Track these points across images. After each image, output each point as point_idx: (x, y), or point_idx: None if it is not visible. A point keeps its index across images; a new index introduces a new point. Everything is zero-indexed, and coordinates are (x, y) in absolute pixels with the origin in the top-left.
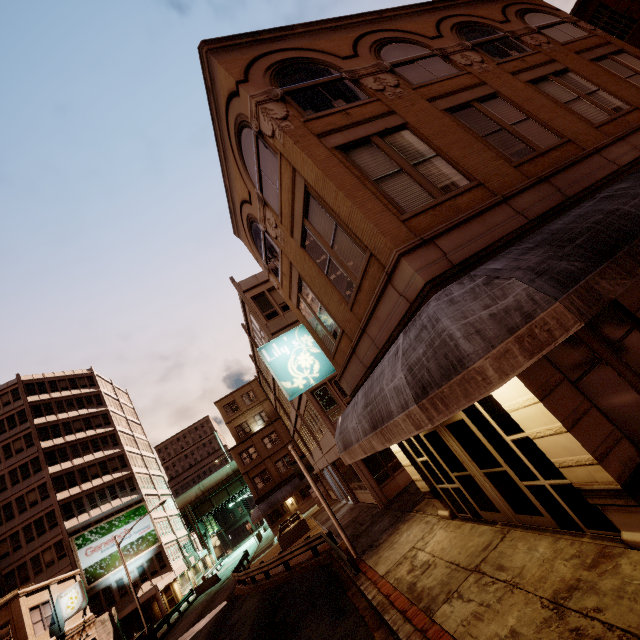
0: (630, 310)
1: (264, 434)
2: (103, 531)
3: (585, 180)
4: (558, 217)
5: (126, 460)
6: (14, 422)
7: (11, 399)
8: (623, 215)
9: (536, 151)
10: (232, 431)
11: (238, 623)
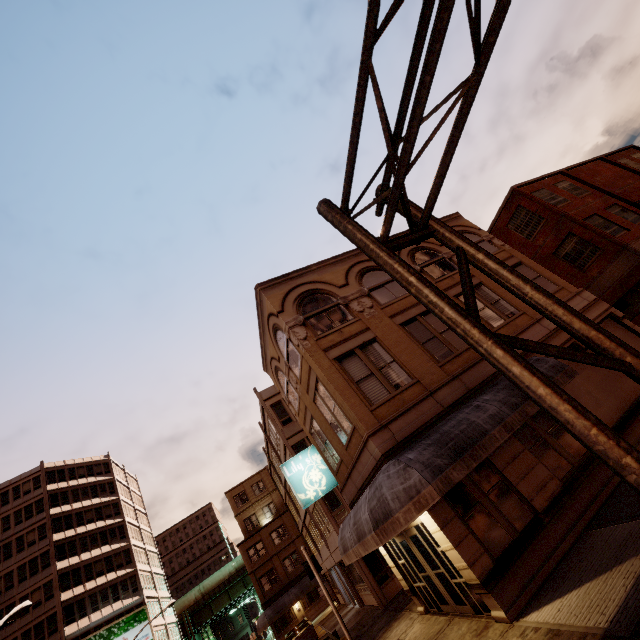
0: (499, 469)
1: (272, 528)
2: (101, 639)
3: (481, 376)
4: (462, 405)
5: (131, 555)
6: (31, 512)
7: (32, 487)
8: (475, 426)
9: (454, 353)
10: (241, 524)
11: None
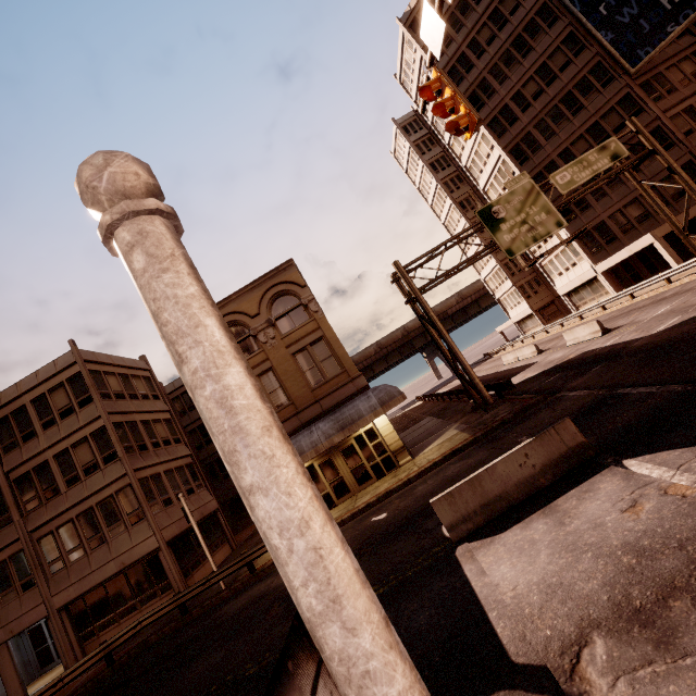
0: None
1: None
2: None
3: None
4: None
5: None
6: None
7: None
8: None
9: None
10: None
11: None
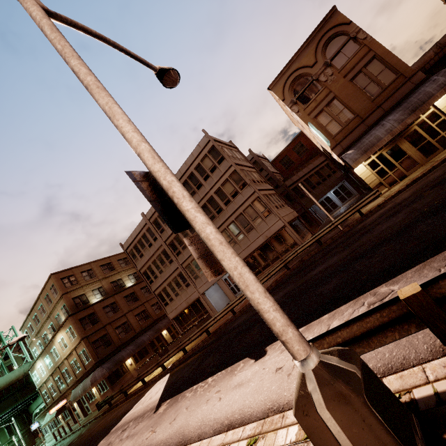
0: None
1: (105, 304)
2: None
3: None
4: None
5: None
6: None
7: None
8: None
9: None
10: (69, 301)
11: None
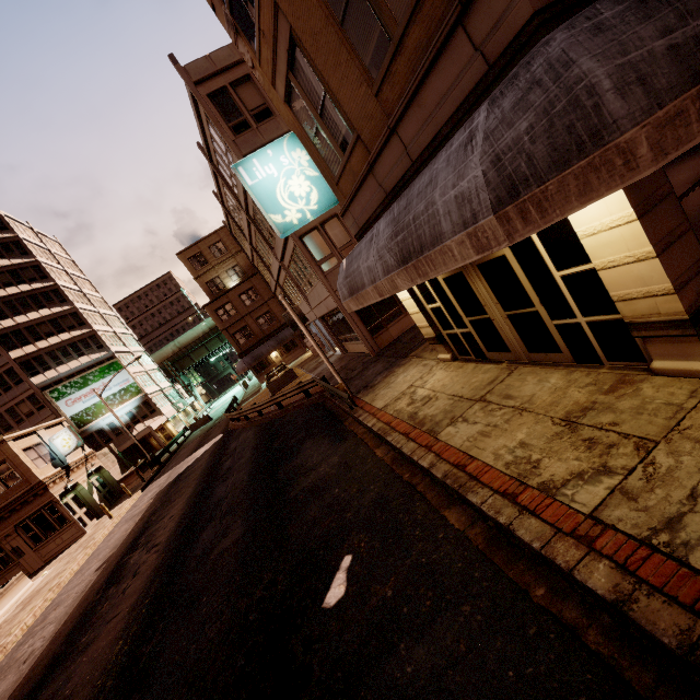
0: None
1: (241, 290)
2: (78, 385)
3: None
4: None
5: (82, 318)
6: None
7: None
8: None
9: None
10: (203, 287)
11: (238, 449)
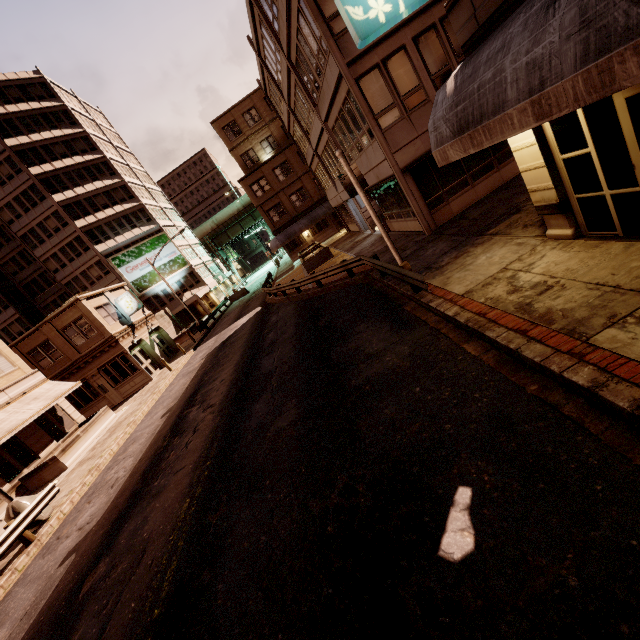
0: None
1: (275, 164)
2: (135, 255)
3: None
4: None
5: (131, 191)
6: None
7: None
8: None
9: None
10: (238, 160)
11: (279, 323)
